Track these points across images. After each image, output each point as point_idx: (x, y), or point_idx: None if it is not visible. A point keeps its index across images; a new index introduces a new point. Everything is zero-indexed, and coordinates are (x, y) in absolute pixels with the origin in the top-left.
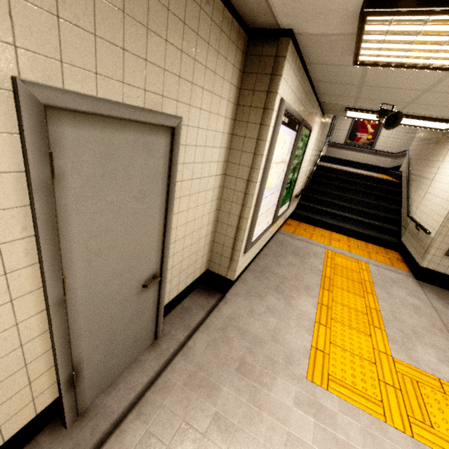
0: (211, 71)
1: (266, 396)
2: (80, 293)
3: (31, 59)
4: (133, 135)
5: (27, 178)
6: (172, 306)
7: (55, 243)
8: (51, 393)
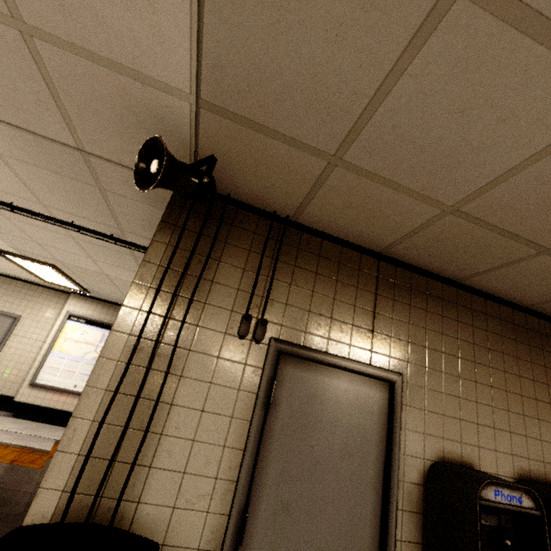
0: (46, 306)
1: None
2: None
3: None
4: None
5: None
6: None
7: None
8: None
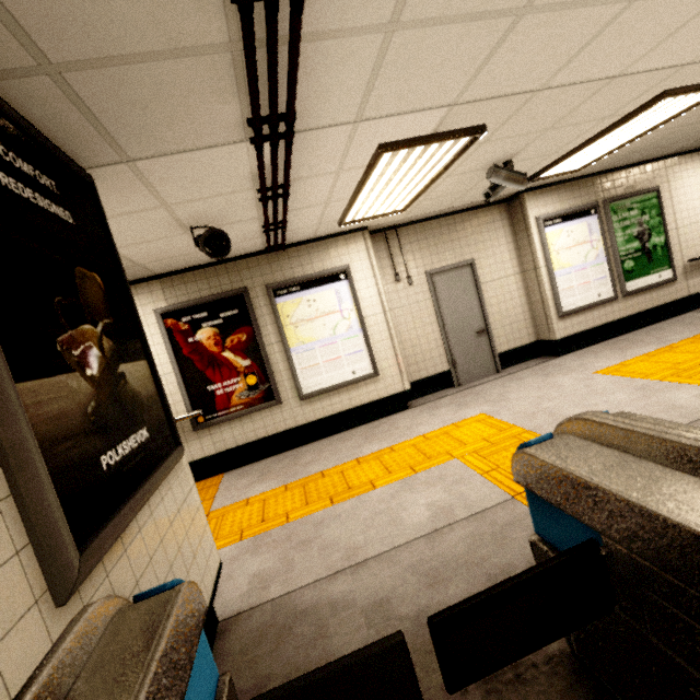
0: (485, 233)
1: (553, 379)
2: (448, 328)
3: (427, 266)
4: (454, 272)
5: (430, 292)
6: (512, 363)
7: (438, 308)
8: (446, 366)
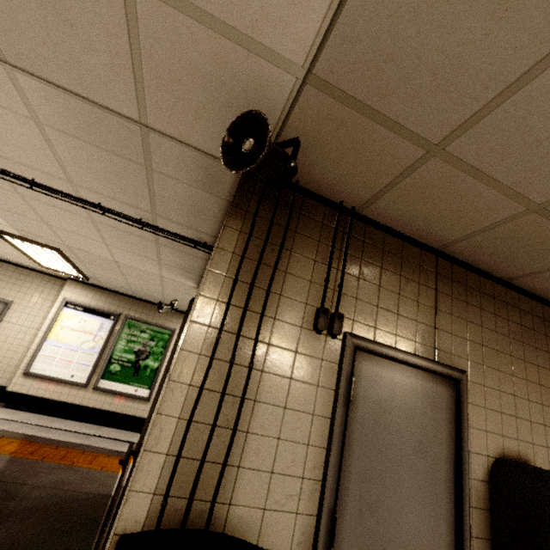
0: (40, 292)
1: None
2: None
3: None
4: None
5: None
6: None
7: None
8: None
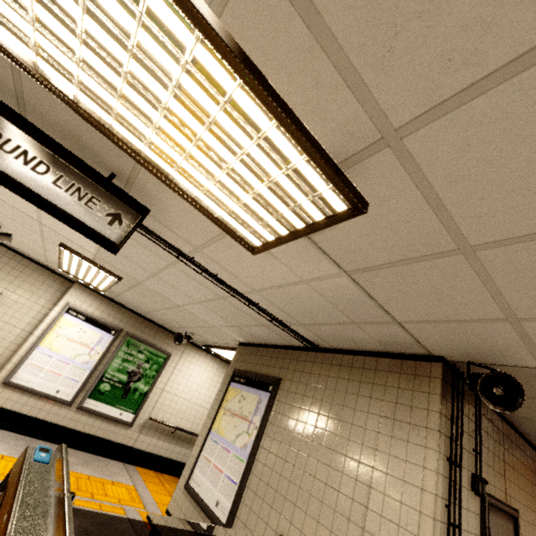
0: (36, 287)
1: None
2: None
3: None
4: None
5: None
6: None
7: None
8: None
